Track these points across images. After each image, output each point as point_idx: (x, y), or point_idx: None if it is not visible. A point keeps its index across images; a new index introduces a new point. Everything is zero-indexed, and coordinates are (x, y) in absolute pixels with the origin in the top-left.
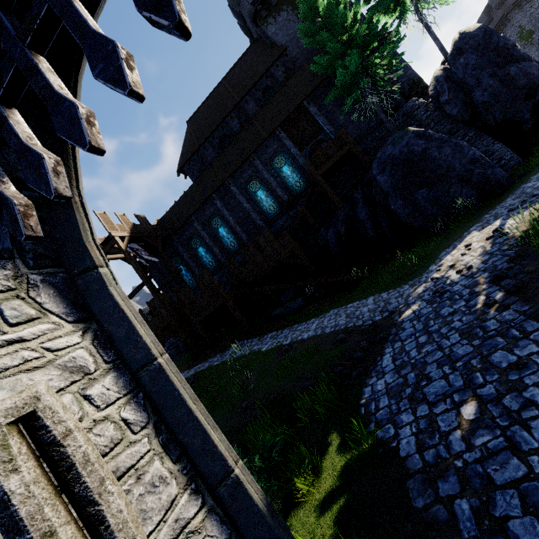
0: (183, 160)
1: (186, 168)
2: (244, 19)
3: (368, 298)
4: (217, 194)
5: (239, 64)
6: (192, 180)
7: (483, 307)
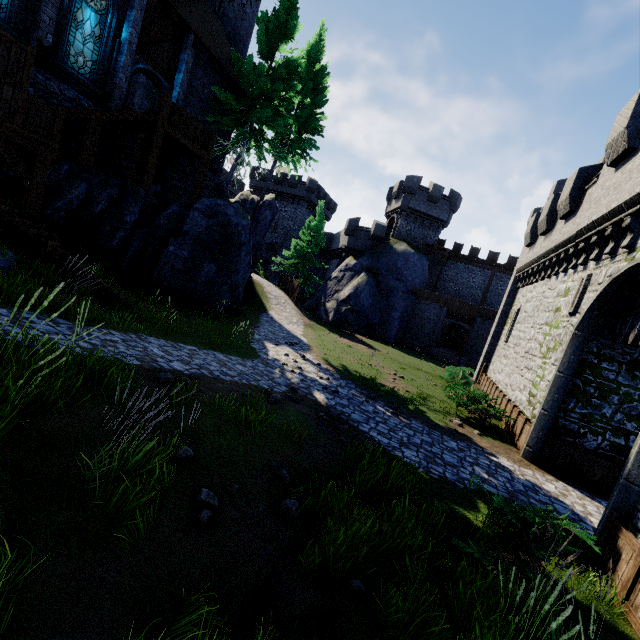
0: None
1: None
2: None
3: (211, 351)
4: None
5: None
6: None
7: (394, 415)
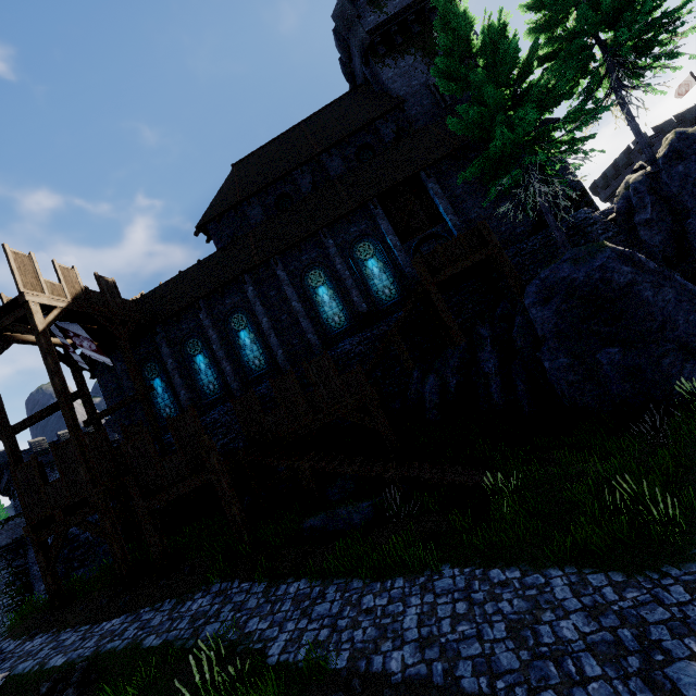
0: (210, 213)
1: (212, 227)
2: (350, 55)
3: (547, 572)
4: (252, 277)
5: (330, 109)
6: (217, 247)
7: None
